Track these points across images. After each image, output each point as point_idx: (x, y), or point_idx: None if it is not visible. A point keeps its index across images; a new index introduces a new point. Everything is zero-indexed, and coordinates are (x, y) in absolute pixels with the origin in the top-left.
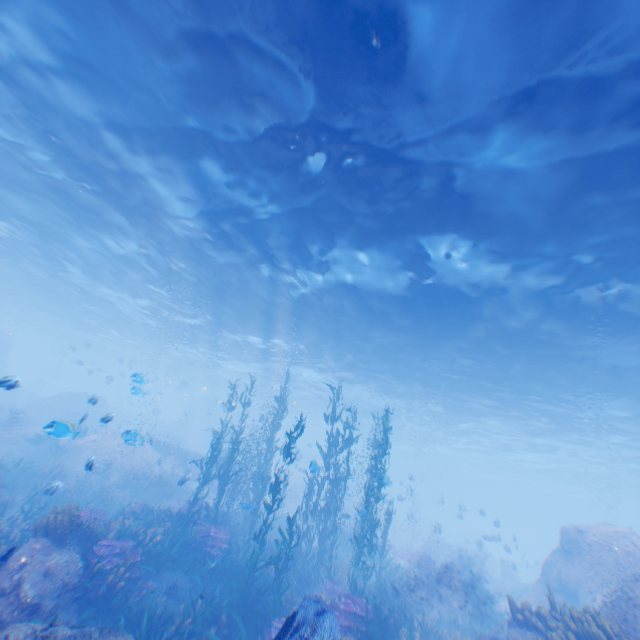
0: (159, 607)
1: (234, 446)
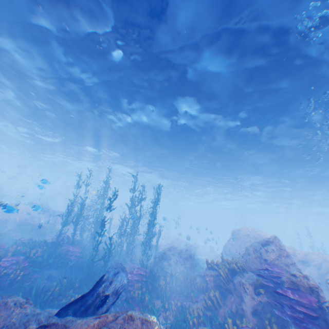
0: (42, 285)
1: (81, 206)
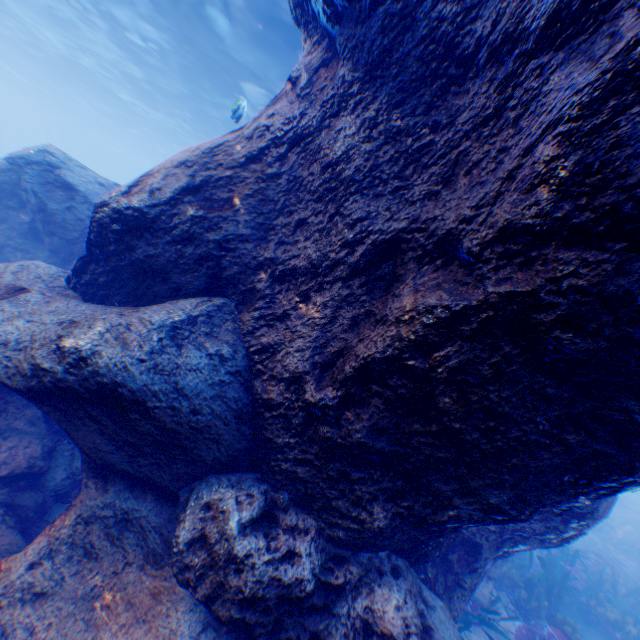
0: None
1: None
